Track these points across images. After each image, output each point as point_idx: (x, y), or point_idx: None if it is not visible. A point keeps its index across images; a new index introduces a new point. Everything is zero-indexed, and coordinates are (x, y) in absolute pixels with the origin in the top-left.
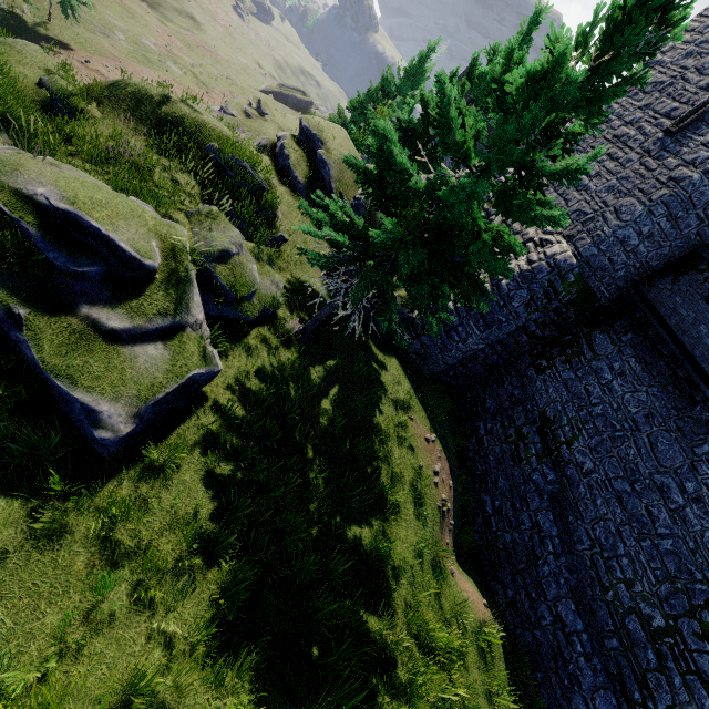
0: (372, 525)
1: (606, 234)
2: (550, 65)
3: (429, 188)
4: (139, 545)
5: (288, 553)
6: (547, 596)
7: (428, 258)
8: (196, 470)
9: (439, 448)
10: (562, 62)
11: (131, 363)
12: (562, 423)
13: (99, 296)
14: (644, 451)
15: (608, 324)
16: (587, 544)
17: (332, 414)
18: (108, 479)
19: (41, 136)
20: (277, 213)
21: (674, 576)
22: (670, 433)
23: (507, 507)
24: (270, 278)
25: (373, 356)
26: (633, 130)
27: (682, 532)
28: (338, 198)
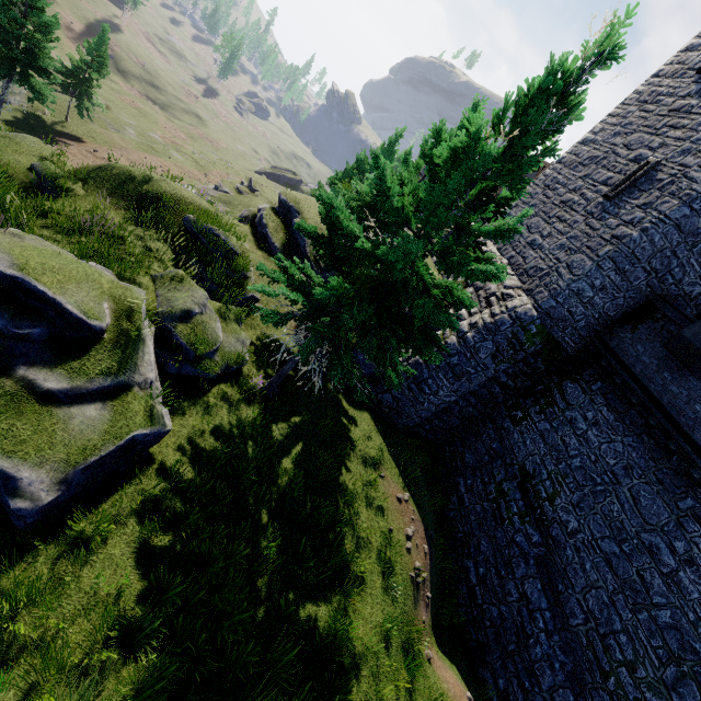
0: (331, 602)
1: (561, 287)
2: (465, 142)
3: (376, 249)
4: (41, 637)
5: (224, 641)
6: (542, 685)
7: (376, 313)
8: (128, 542)
9: (412, 508)
10: (474, 139)
11: (64, 425)
12: (542, 478)
13: (39, 357)
14: (627, 506)
15: (577, 373)
16: (581, 618)
17: (293, 474)
18: (22, 555)
19: (15, 211)
20: (249, 275)
21: (678, 656)
22: (651, 486)
23: (492, 575)
24: (236, 336)
25: (343, 410)
26: (576, 196)
27: (680, 601)
28: (299, 260)
